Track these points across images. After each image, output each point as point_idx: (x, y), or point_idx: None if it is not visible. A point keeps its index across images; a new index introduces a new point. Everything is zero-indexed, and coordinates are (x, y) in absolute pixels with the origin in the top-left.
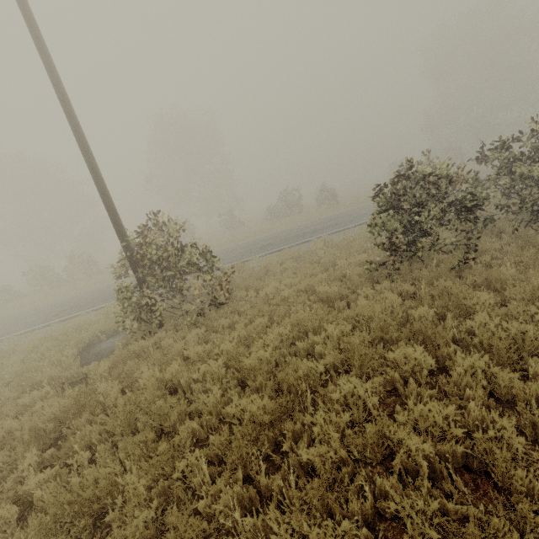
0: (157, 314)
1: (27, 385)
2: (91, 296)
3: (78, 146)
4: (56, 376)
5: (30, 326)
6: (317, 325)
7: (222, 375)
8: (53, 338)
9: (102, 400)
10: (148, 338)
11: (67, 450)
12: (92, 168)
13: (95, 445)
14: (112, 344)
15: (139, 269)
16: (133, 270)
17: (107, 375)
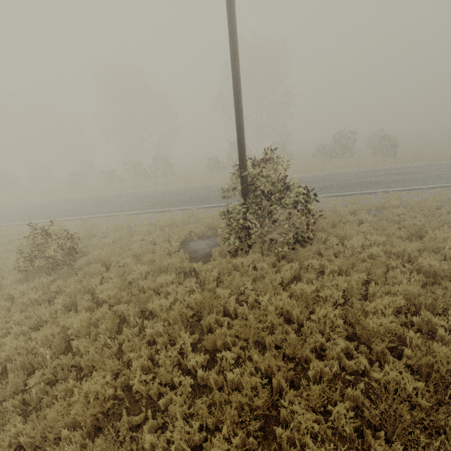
0: (252, 237)
1: (157, 266)
2: (174, 196)
3: (232, 78)
4: (174, 264)
5: (136, 209)
6: (429, 302)
7: (331, 320)
8: (160, 227)
9: (222, 303)
10: (240, 253)
11: (210, 341)
12: (238, 100)
13: (227, 343)
14: (203, 246)
15: (248, 196)
16: (243, 197)
17: (215, 278)
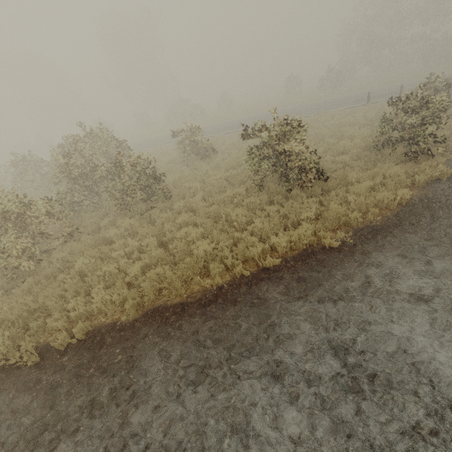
0: None
1: None
2: None
3: None
4: None
5: None
6: None
7: None
8: None
9: None
10: None
11: None
12: None
13: None
14: None
15: None
16: None
17: None
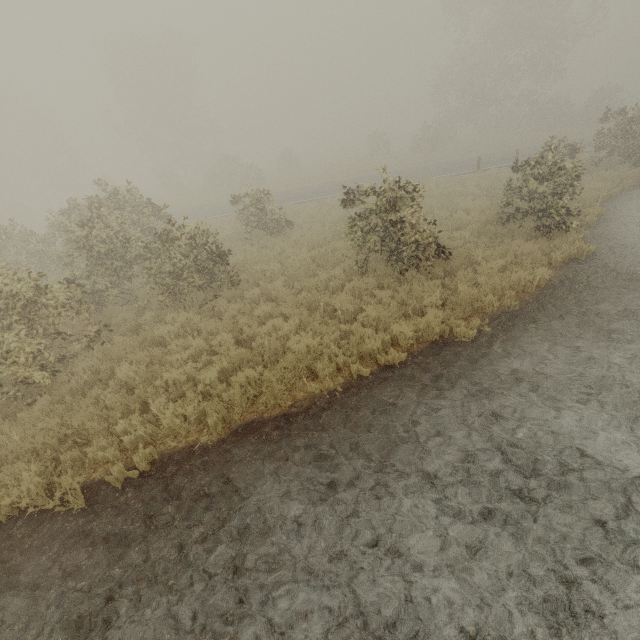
0: None
1: None
2: None
3: None
4: None
5: None
6: None
7: None
8: None
9: None
10: None
11: None
12: None
13: None
14: None
15: None
16: None
17: None
